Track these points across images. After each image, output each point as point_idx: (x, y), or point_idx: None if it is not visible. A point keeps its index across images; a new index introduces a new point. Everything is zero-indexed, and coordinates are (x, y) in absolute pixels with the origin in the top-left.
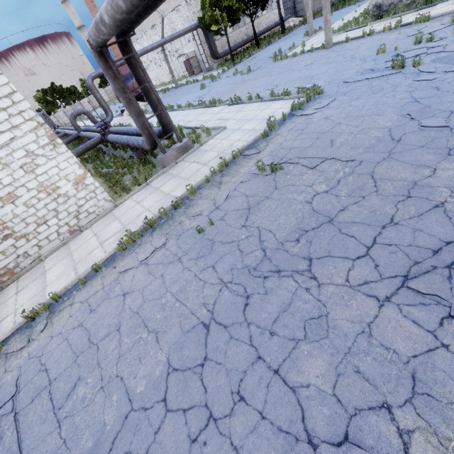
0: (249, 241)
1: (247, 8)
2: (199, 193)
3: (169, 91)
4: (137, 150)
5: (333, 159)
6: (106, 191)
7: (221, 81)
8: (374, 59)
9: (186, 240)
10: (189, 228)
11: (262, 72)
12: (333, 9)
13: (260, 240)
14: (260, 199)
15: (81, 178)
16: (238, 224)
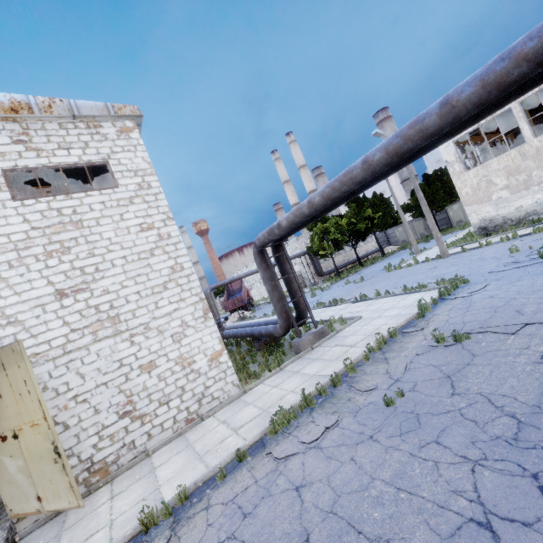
0: (477, 408)
1: (349, 240)
2: (360, 369)
3: None
4: (259, 340)
5: (535, 323)
6: None
7: (333, 289)
8: (510, 257)
9: (370, 416)
10: (365, 403)
11: (379, 279)
12: (429, 238)
13: (496, 406)
14: (458, 366)
15: (217, 354)
16: (443, 392)
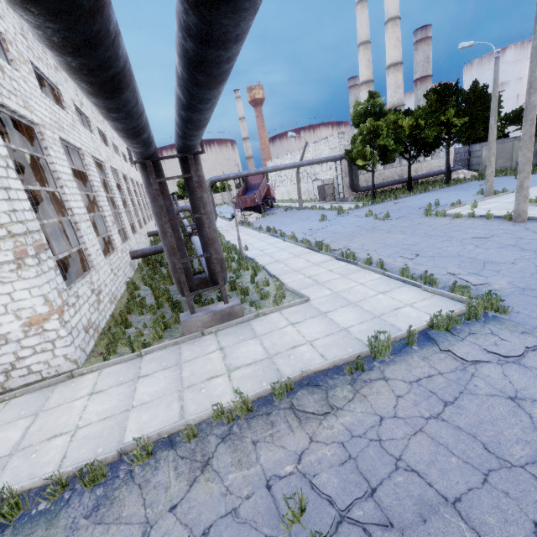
0: None
1: (406, 151)
2: (156, 462)
3: (290, 210)
4: None
5: None
6: (107, 328)
7: (348, 218)
8: None
9: None
10: None
11: (403, 225)
12: None
13: None
14: None
15: (40, 318)
16: None
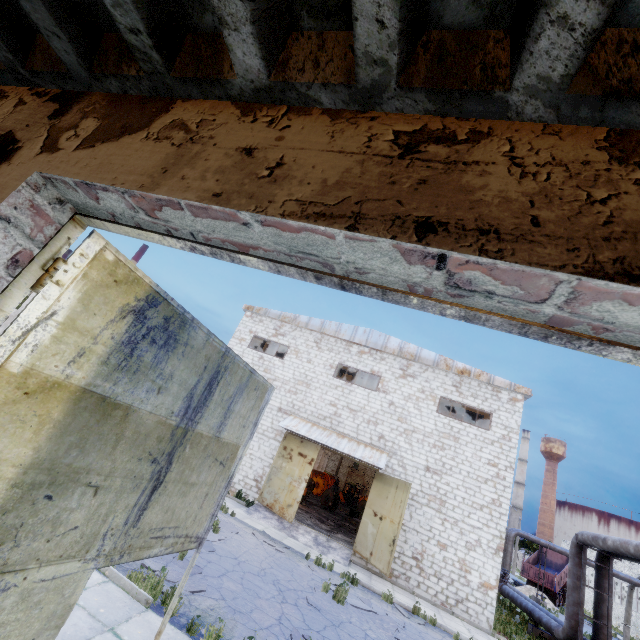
0: None
1: None
2: None
3: None
4: (535, 626)
5: None
6: None
7: None
8: None
9: None
10: None
11: None
12: None
13: None
14: None
15: (489, 585)
16: None
